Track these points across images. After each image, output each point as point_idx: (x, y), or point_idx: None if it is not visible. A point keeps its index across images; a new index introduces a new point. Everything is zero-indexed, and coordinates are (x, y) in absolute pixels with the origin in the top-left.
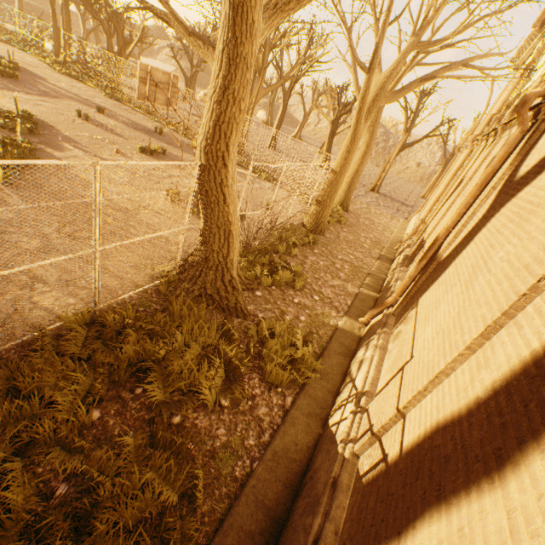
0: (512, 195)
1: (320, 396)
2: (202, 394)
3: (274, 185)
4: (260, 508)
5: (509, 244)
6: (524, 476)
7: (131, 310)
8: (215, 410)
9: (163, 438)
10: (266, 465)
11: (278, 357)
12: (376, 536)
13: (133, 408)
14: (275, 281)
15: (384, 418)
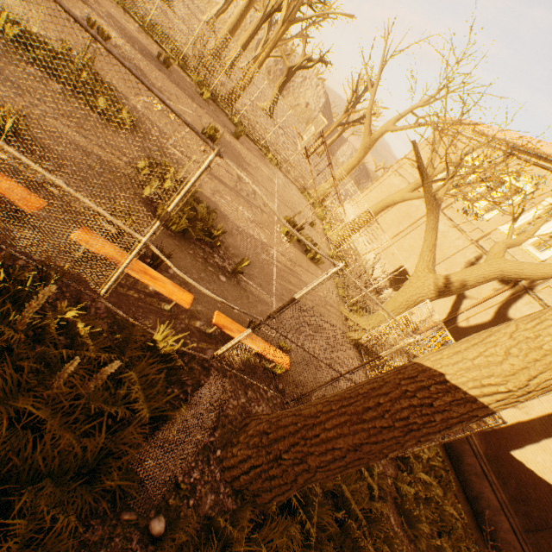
0: None
1: None
2: None
3: (282, 173)
4: (440, 447)
5: None
6: None
7: None
8: None
9: None
10: None
11: None
12: (505, 448)
13: None
14: None
15: None
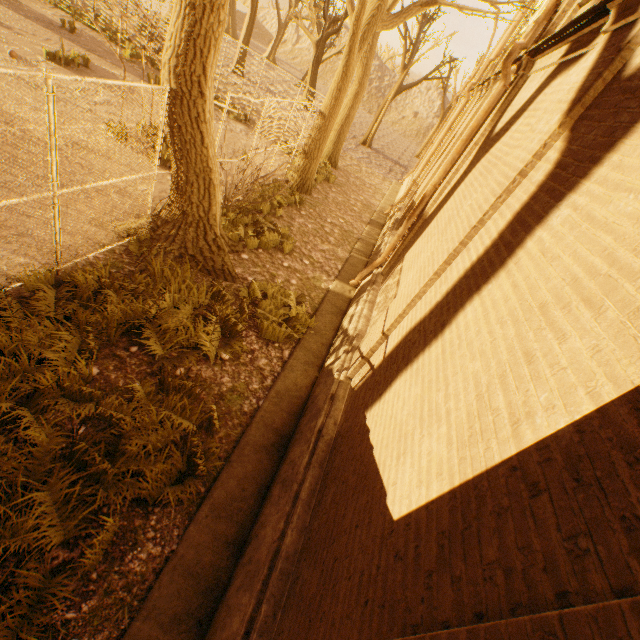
0: (486, 151)
1: (315, 348)
2: (204, 347)
3: (248, 127)
4: (270, 430)
5: (476, 194)
6: (453, 326)
7: (104, 270)
8: (217, 363)
9: (172, 385)
10: (271, 401)
11: (272, 316)
12: (366, 406)
13: (132, 364)
14: (262, 244)
15: (372, 343)
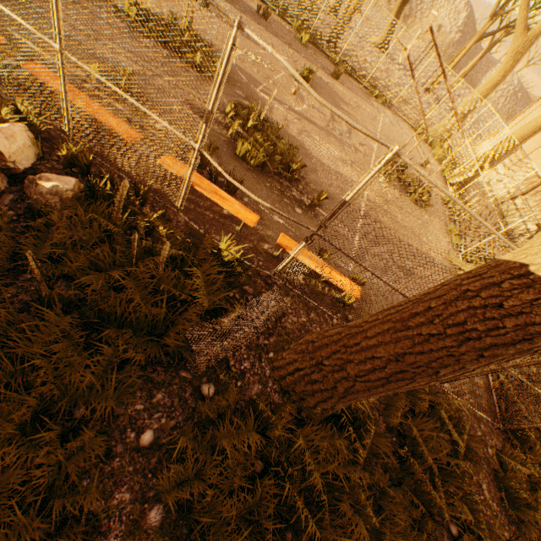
0: None
1: None
2: None
3: (391, 111)
4: None
5: None
6: None
7: None
8: None
9: None
10: None
11: None
12: None
13: None
14: None
15: None
